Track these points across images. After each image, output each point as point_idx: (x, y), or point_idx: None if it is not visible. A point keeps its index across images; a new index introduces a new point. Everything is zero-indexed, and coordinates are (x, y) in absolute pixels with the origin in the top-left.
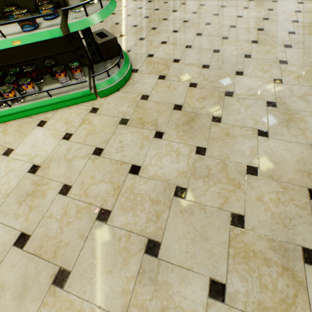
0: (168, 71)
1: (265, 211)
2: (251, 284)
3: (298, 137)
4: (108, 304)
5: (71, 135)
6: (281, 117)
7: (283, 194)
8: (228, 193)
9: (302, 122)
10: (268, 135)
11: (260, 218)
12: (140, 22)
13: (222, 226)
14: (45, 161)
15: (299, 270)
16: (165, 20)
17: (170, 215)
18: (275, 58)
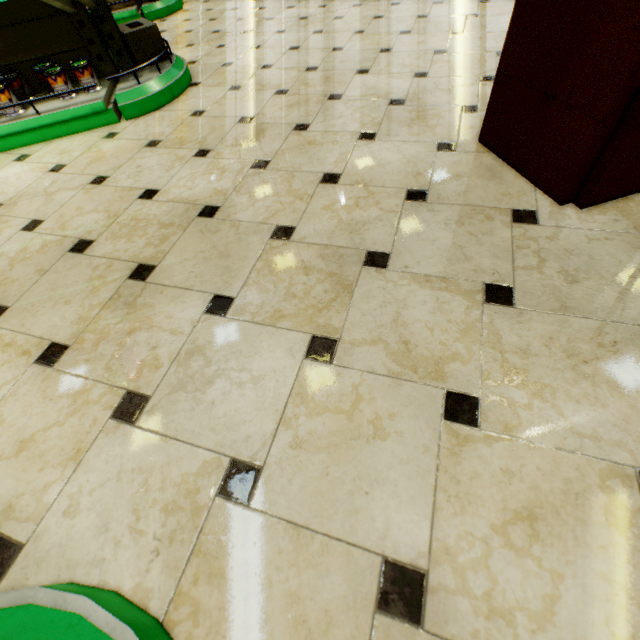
0: (248, 81)
1: (330, 219)
2: (273, 295)
3: (421, 135)
4: (54, 334)
5: (65, 167)
6: (406, 116)
7: (366, 199)
8: (283, 206)
9: (436, 118)
10: (375, 137)
11: (319, 227)
12: (227, 27)
13: (256, 241)
14: (13, 198)
15: (351, 275)
16: (270, 20)
17: (183, 237)
18: (429, 48)
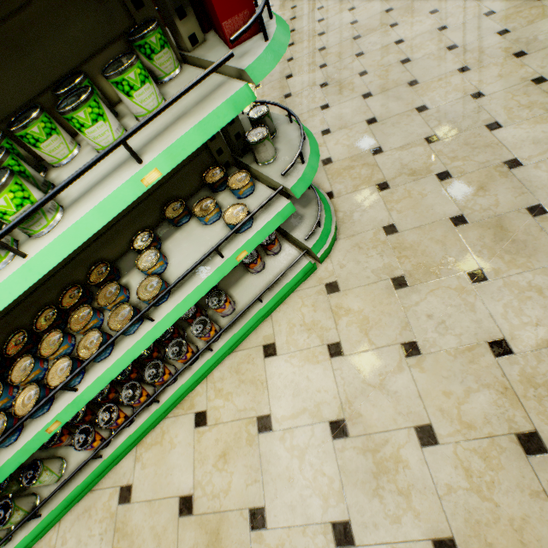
0: (382, 173)
1: None
2: None
3: None
4: None
5: (340, 345)
6: None
7: None
8: None
9: None
10: None
11: None
12: None
13: None
14: (343, 407)
15: None
16: (289, 97)
17: None
18: (520, 80)
